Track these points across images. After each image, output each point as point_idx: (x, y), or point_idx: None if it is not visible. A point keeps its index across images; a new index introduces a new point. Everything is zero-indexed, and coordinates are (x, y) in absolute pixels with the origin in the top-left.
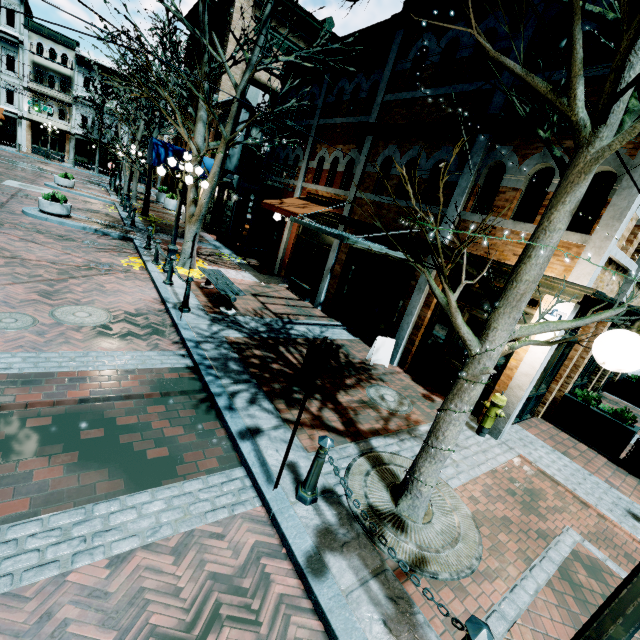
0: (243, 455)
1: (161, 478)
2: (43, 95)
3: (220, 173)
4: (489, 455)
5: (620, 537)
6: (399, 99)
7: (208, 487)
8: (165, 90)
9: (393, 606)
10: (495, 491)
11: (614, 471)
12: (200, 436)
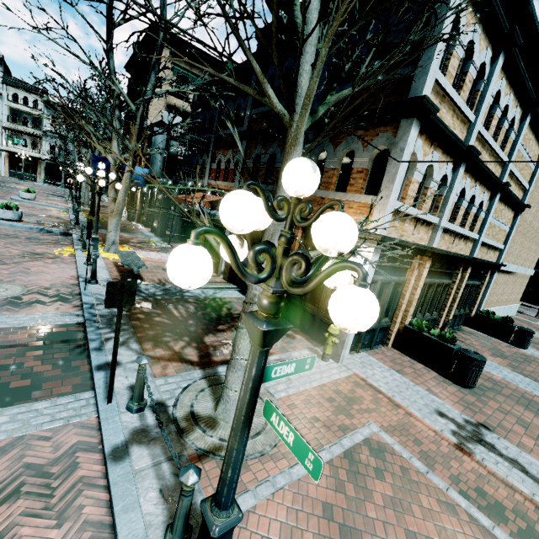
0: (94, 381)
1: (15, 401)
2: (18, 132)
3: (131, 176)
4: (325, 374)
5: (418, 428)
6: (260, 112)
7: (54, 405)
8: (79, 118)
9: (175, 479)
10: (317, 399)
11: (440, 382)
12: (65, 371)
